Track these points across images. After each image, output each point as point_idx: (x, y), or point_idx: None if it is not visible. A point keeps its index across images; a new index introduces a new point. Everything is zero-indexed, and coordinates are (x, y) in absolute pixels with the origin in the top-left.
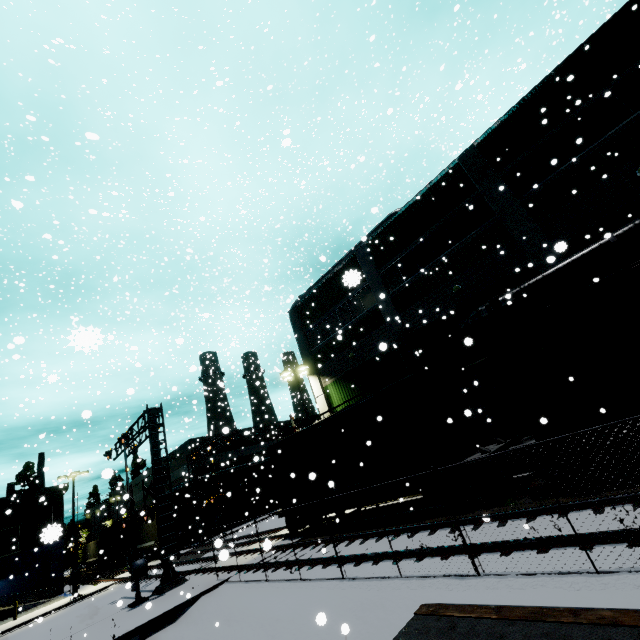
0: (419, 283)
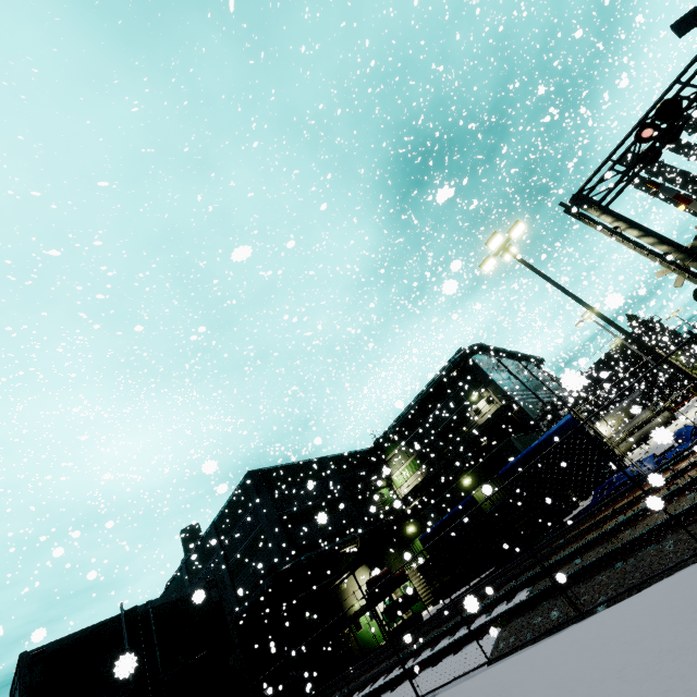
0: None
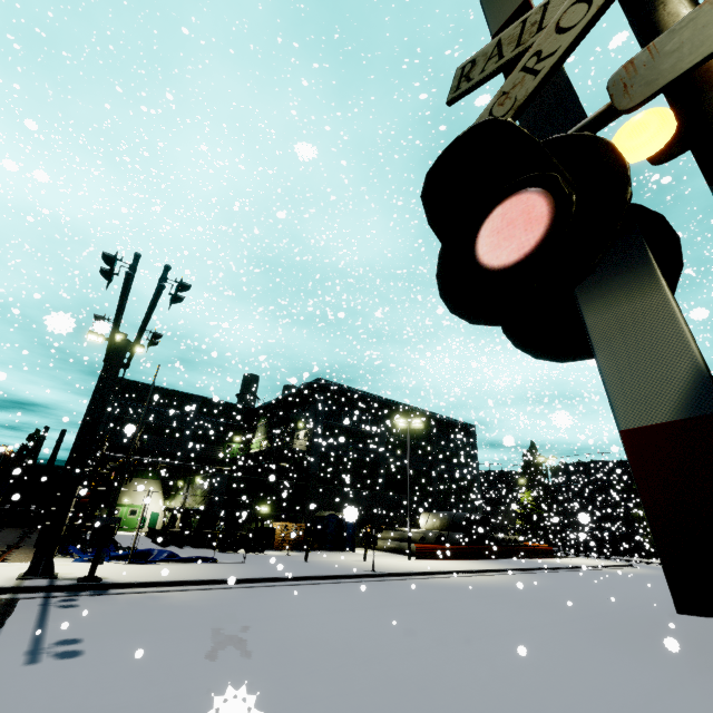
0: None
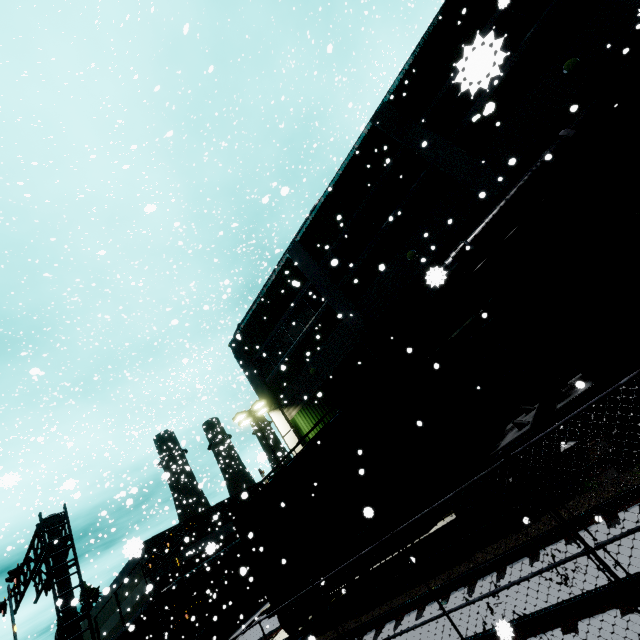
0: (367, 263)
